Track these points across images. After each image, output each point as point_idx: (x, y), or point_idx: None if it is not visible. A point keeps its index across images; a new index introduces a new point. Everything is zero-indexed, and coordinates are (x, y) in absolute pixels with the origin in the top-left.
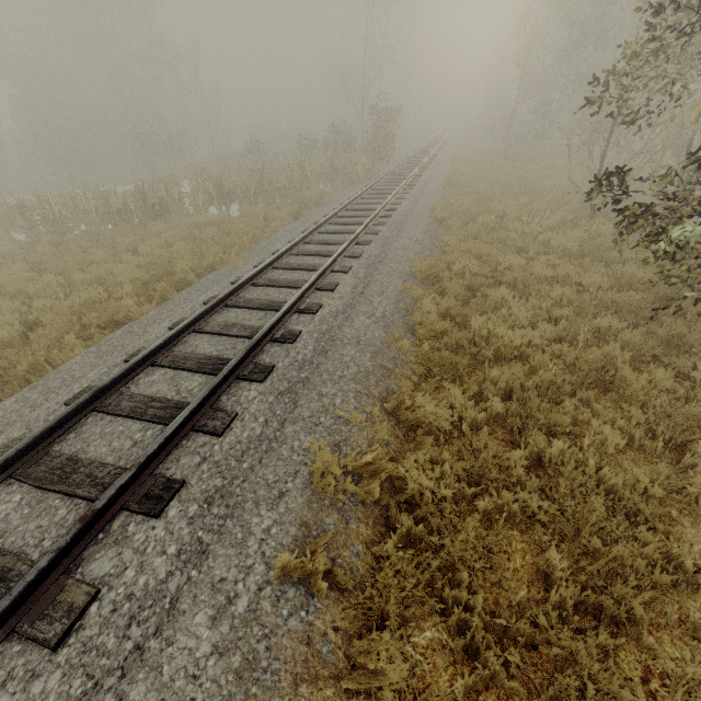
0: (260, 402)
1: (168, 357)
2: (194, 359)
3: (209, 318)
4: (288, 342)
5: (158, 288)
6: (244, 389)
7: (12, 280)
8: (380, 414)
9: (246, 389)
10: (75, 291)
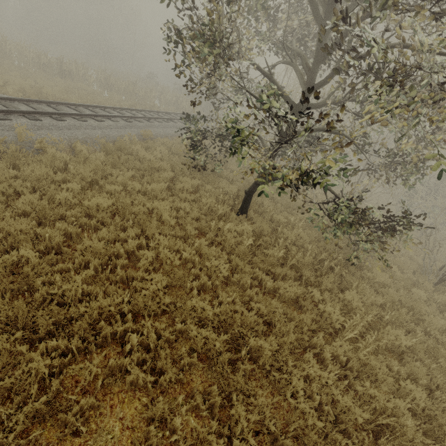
0: (24, 122)
1: (4, 102)
2: (13, 107)
3: (36, 105)
4: (57, 119)
5: (28, 92)
6: (23, 119)
7: None
8: (67, 145)
9: (24, 119)
10: None
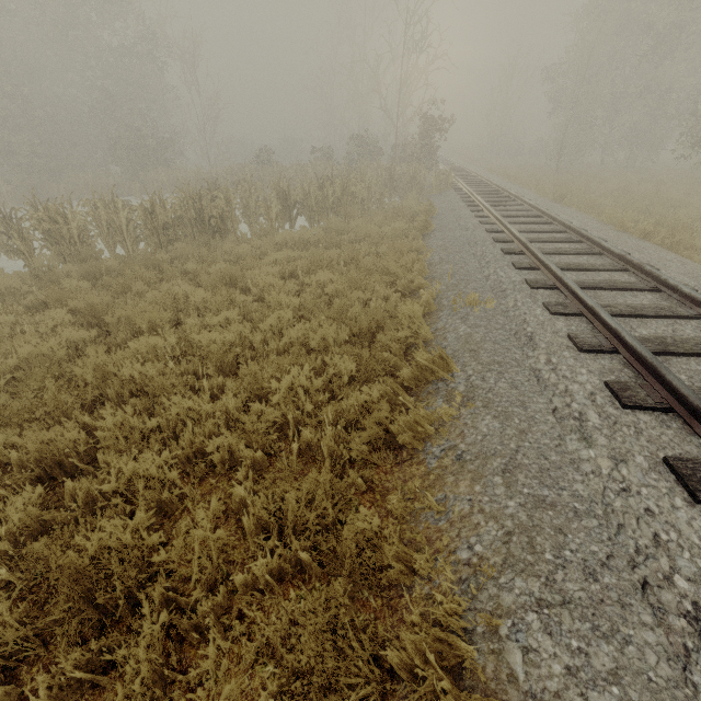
0: None
1: None
2: None
3: None
4: None
5: (424, 363)
6: None
7: (63, 349)
8: None
9: None
10: (240, 375)
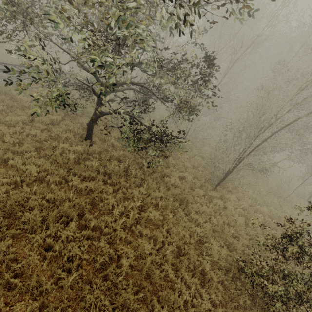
0: None
1: None
2: None
3: None
4: None
5: None
6: None
7: None
8: None
9: None
10: None
